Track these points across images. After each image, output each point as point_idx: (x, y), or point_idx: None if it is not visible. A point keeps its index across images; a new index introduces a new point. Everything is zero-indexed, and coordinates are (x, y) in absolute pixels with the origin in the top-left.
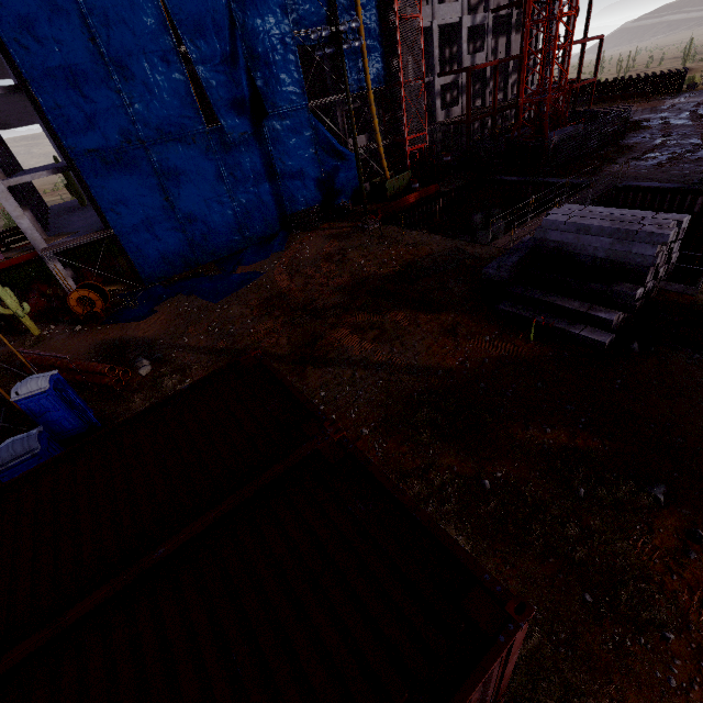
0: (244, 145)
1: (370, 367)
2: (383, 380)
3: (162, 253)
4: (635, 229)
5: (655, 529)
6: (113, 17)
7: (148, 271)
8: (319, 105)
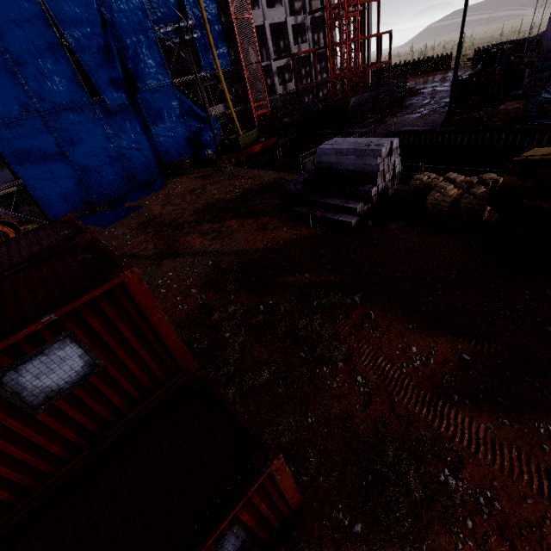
0: (124, 113)
1: (206, 254)
2: (213, 261)
3: (64, 196)
4: (365, 148)
5: (350, 316)
6: (5, 17)
7: (55, 211)
8: (183, 83)
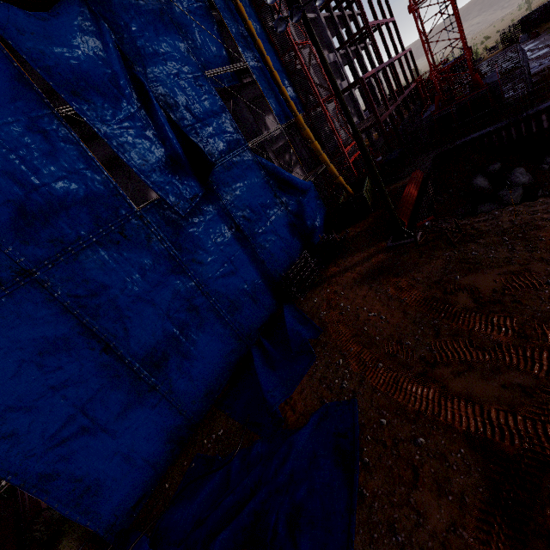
0: (196, 215)
1: None
2: None
3: (124, 452)
4: None
5: None
6: None
7: (109, 509)
8: None
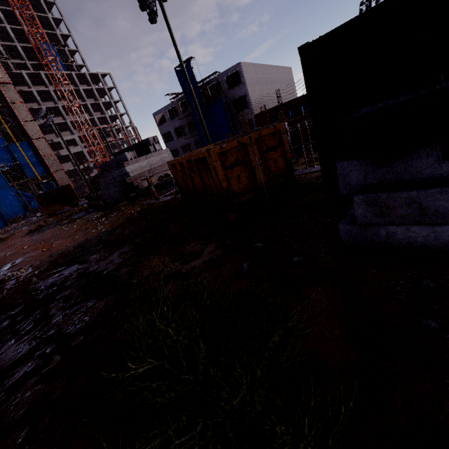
0: None
1: None
2: None
3: None
4: None
5: None
6: None
7: None
8: (20, 184)
